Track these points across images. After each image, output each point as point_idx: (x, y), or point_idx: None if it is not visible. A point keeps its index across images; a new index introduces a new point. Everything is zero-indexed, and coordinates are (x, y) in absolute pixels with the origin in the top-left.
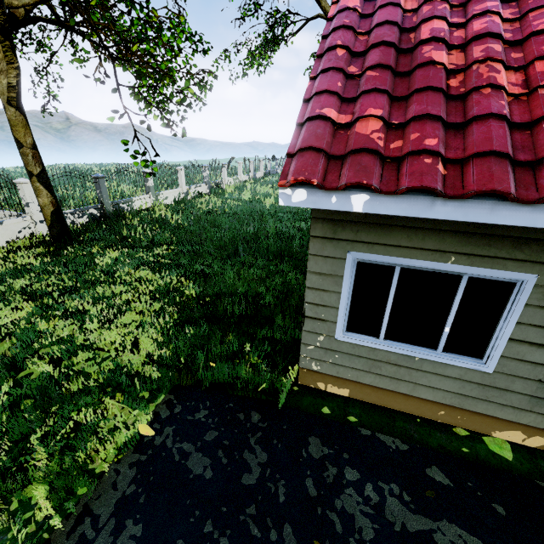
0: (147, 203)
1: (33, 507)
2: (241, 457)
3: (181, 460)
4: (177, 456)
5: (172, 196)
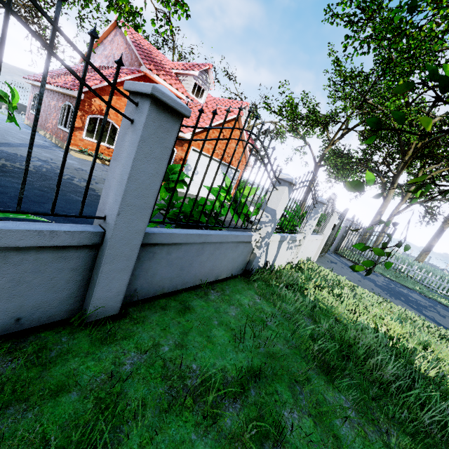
0: None
1: None
2: None
3: None
4: None
5: None
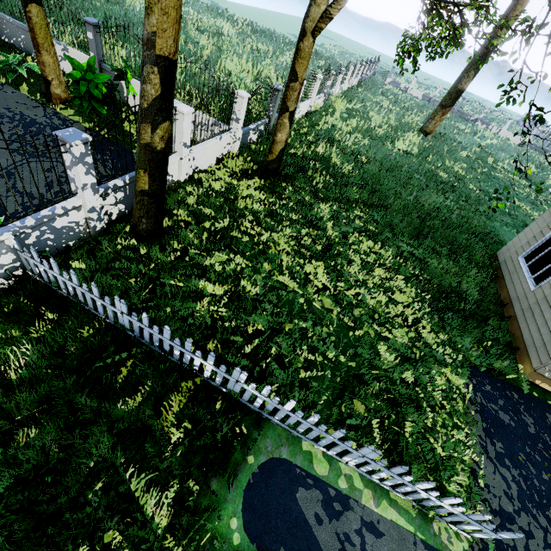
0: None
1: (448, 425)
2: (522, 418)
3: (496, 414)
4: (493, 411)
5: (302, 110)
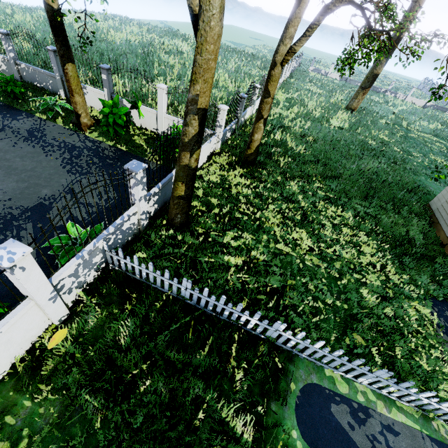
0: (248, 114)
1: (425, 346)
2: None
3: None
4: None
5: (256, 106)
